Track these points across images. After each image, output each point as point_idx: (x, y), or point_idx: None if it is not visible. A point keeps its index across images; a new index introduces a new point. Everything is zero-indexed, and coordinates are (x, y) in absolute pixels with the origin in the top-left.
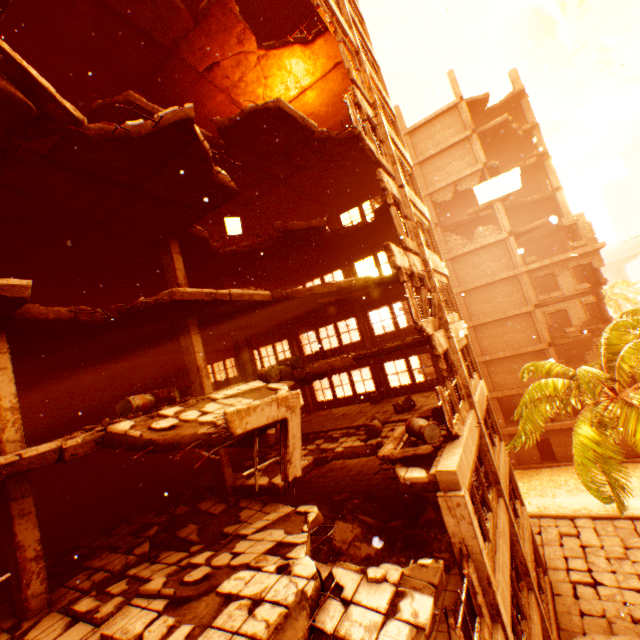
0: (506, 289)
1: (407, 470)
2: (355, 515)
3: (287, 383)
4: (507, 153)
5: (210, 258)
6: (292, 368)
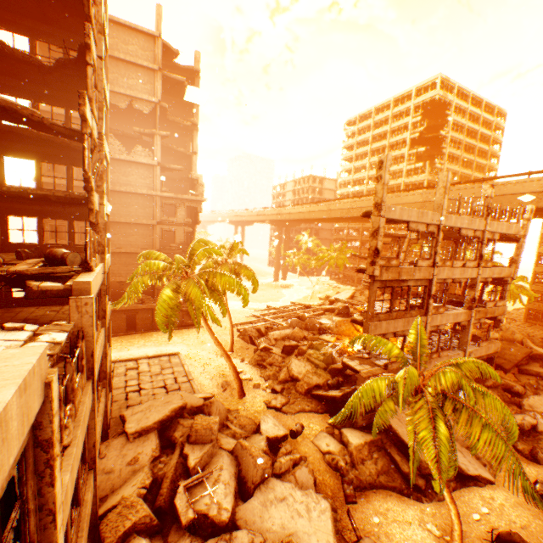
0: (144, 203)
1: (43, 283)
2: None
3: None
4: (176, 107)
5: None
6: None
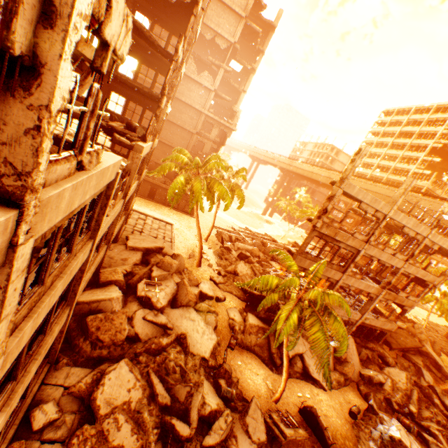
0: (193, 115)
1: (121, 137)
2: None
3: None
4: (246, 50)
5: None
6: None
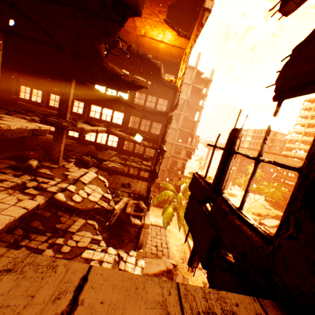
0: (167, 146)
1: (135, 219)
2: (100, 223)
3: (97, 170)
4: (194, 96)
5: (76, 85)
6: (93, 157)
